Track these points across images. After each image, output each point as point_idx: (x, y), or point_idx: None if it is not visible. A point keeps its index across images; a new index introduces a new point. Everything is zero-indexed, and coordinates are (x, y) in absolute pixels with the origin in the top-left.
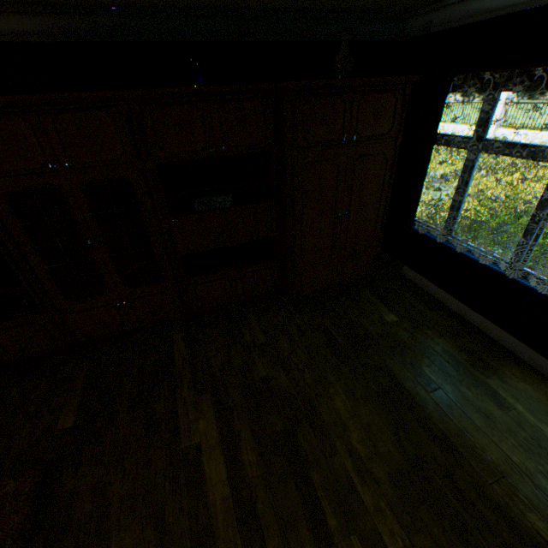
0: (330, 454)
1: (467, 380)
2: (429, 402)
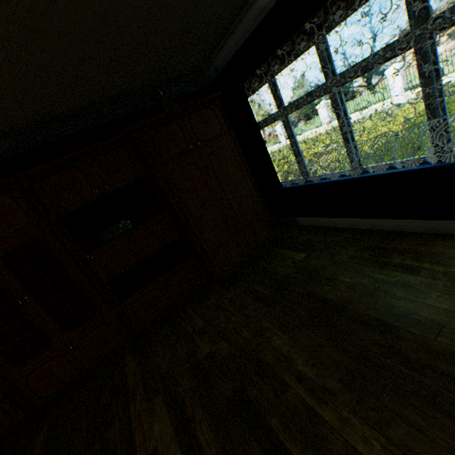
0: (282, 390)
1: (377, 267)
2: (353, 299)
